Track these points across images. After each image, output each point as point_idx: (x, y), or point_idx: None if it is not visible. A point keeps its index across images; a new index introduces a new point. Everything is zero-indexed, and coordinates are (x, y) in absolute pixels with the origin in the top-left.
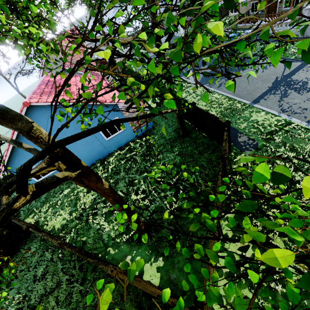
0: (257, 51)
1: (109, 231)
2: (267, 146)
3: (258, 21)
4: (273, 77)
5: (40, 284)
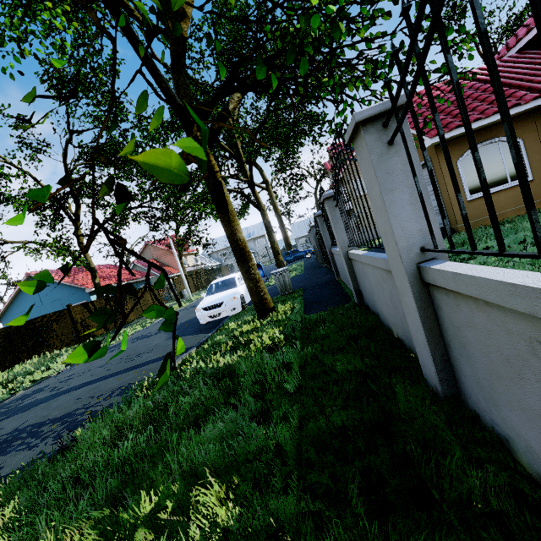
0: None
1: None
2: None
3: None
4: None
5: None
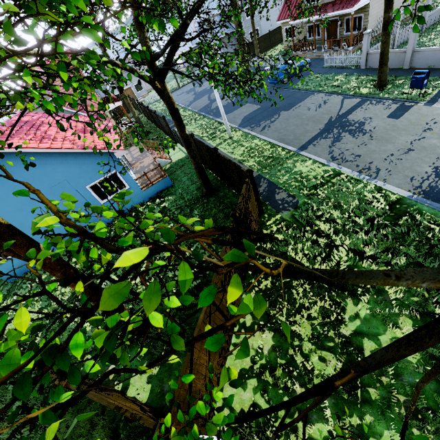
0: (313, 85)
1: (90, 331)
2: (309, 203)
3: (317, 48)
4: (327, 117)
5: None
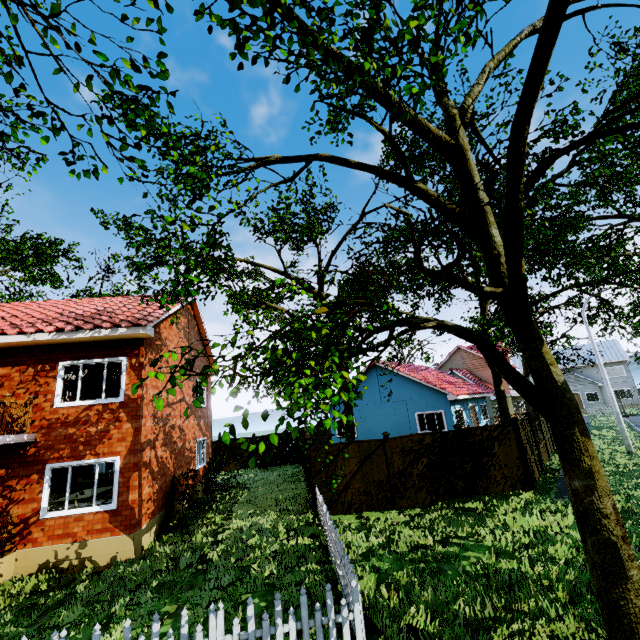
0: None
1: None
2: None
3: None
4: None
5: (269, 476)
